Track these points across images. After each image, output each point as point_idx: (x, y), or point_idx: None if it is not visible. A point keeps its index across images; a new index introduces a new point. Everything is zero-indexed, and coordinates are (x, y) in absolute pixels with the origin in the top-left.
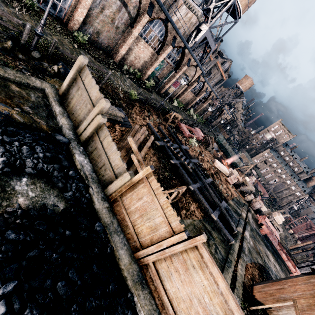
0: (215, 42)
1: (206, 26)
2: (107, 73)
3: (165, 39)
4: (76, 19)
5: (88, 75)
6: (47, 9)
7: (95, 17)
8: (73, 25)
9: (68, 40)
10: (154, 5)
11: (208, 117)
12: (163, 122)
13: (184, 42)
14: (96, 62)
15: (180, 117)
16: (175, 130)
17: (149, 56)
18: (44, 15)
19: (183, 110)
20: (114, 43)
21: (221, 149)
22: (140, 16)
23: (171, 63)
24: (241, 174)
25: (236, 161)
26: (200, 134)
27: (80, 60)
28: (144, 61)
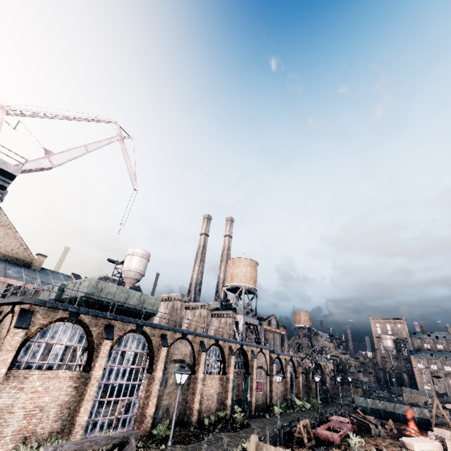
0: (255, 318)
1: (240, 315)
2: (223, 444)
3: (223, 356)
4: (148, 415)
5: (269, 449)
6: (172, 425)
7: (162, 396)
8: (146, 425)
9: (154, 447)
10: (203, 341)
11: (316, 389)
12: (302, 450)
13: (239, 342)
14: (188, 446)
15: (308, 421)
16: (321, 446)
17: (219, 384)
18: (170, 435)
19: (289, 410)
20: (184, 405)
21: (381, 418)
22: (196, 358)
23: (239, 370)
24: (448, 429)
25: (416, 414)
26: (344, 421)
27: (254, 440)
28: (217, 394)
